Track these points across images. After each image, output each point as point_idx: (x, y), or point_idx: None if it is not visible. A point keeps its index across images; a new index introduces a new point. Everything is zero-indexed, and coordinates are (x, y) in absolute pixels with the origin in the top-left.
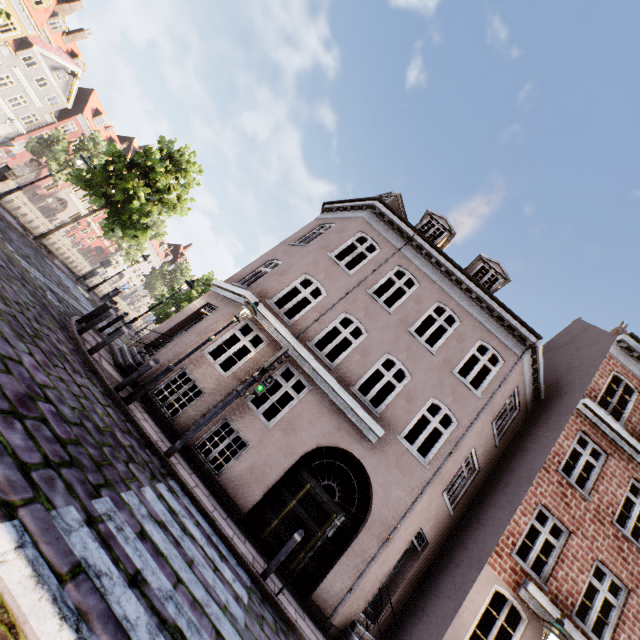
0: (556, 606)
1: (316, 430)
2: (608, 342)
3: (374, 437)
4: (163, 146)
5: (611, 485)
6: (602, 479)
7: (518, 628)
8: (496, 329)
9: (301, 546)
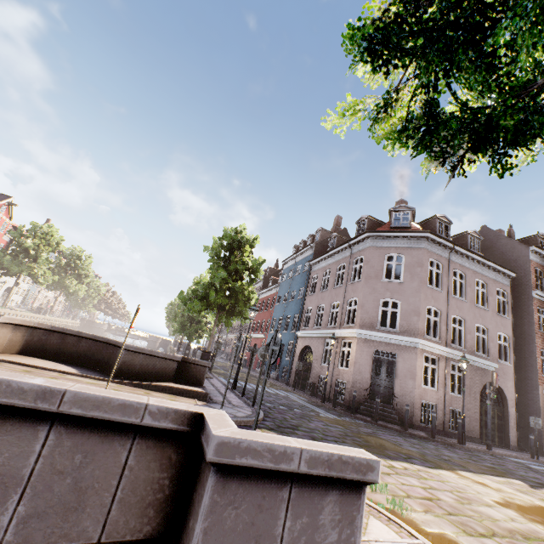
0: None
1: (476, 383)
2: (525, 251)
3: (494, 369)
4: (228, 237)
5: None
6: None
7: None
8: (498, 278)
9: (494, 430)
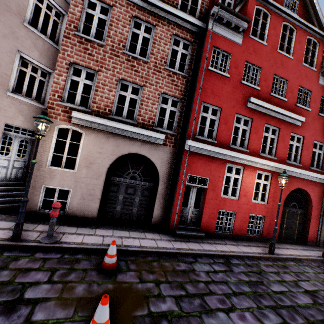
0: (100, 117)
1: None
2: None
3: None
4: None
5: (119, 28)
6: (111, 26)
7: (81, 139)
8: None
9: None
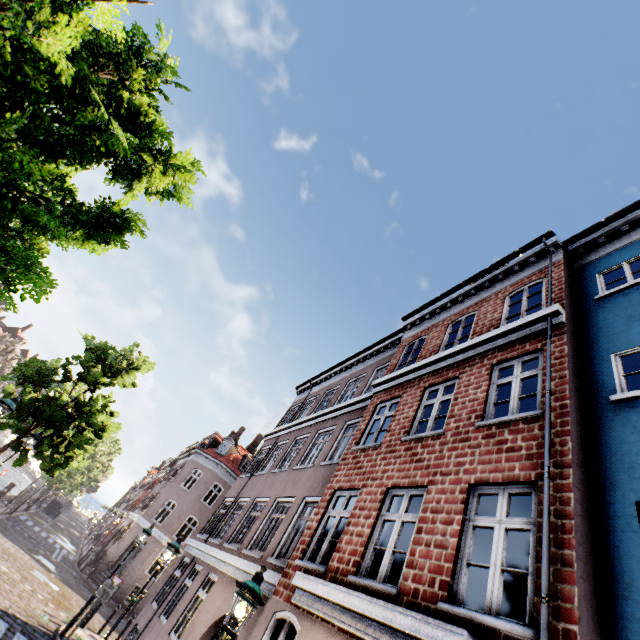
0: None
1: None
2: None
3: None
4: None
5: None
6: None
7: None
8: None
9: None
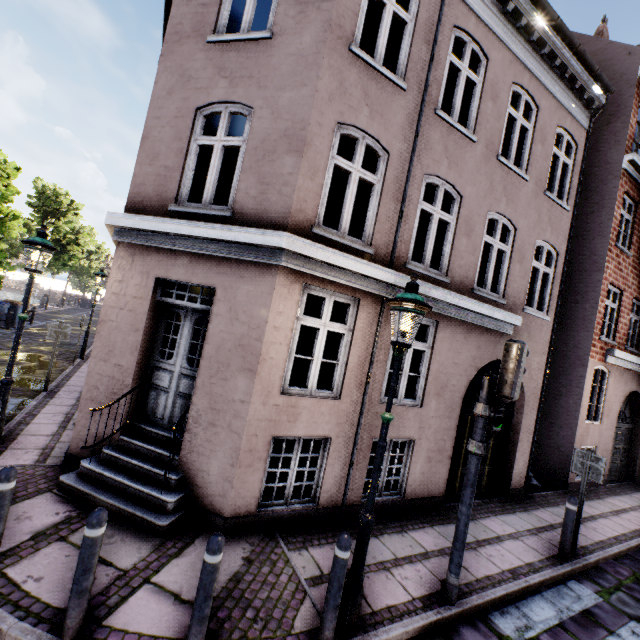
0: (619, 349)
1: (462, 367)
2: (631, 61)
3: (511, 328)
4: None
5: (639, 232)
6: (635, 230)
7: (604, 381)
8: (568, 99)
9: (483, 464)
